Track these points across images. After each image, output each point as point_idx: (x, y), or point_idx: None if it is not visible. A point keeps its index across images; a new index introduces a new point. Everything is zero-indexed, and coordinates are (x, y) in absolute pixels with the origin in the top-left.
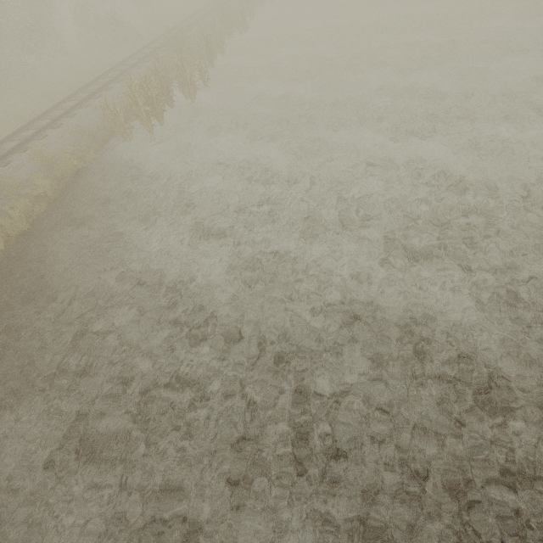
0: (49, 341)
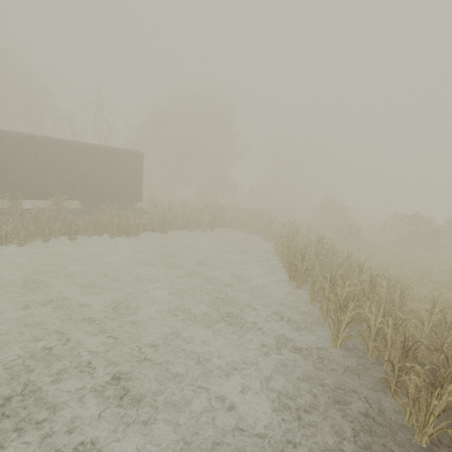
0: None
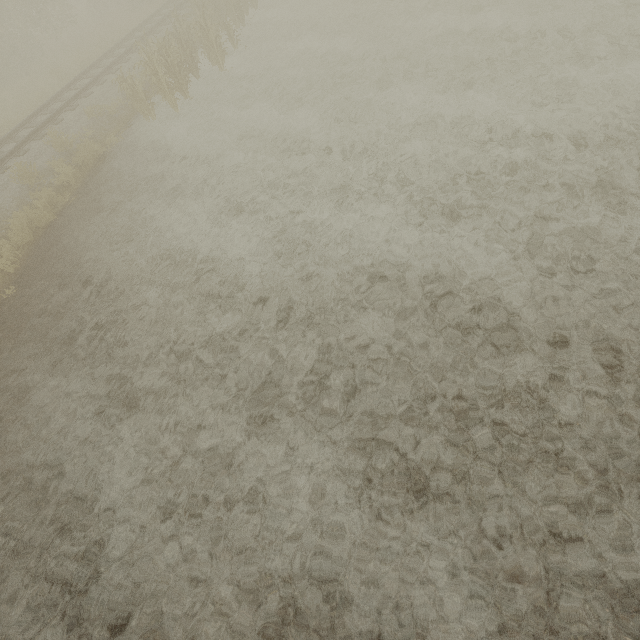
0: (86, 320)
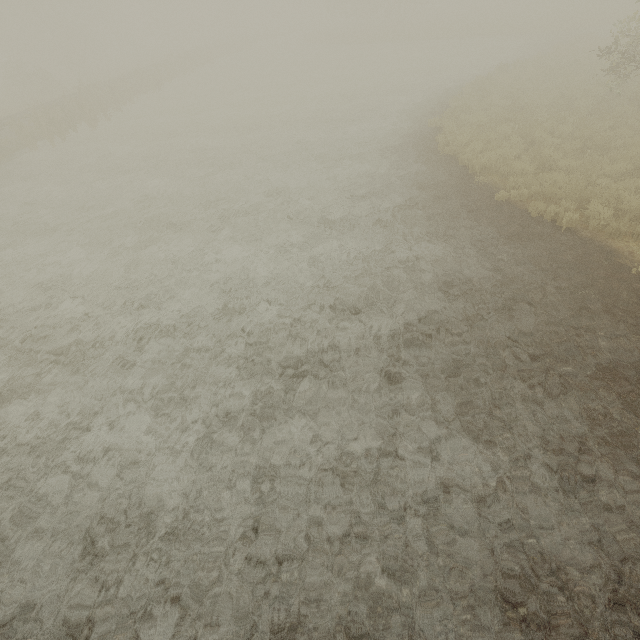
0: None
